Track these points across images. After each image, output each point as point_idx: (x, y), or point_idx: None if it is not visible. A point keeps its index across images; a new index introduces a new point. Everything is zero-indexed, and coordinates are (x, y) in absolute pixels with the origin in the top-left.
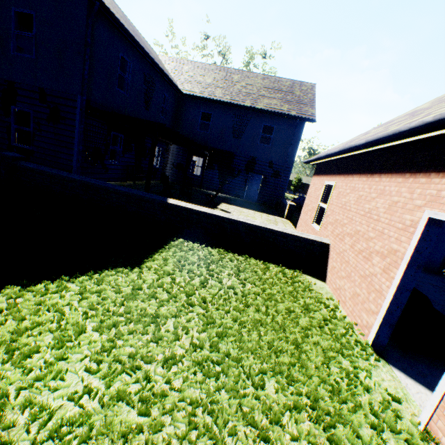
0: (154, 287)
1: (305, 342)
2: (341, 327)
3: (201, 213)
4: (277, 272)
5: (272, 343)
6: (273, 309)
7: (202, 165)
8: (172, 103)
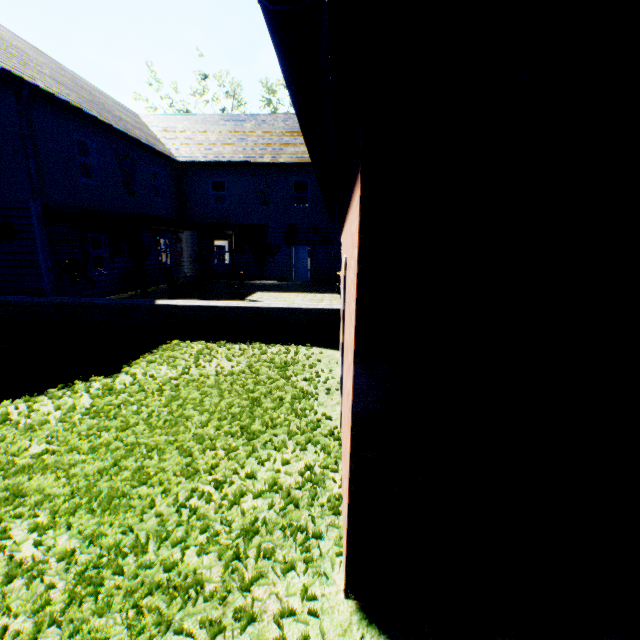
0: (126, 385)
1: (268, 397)
2: (320, 381)
3: (197, 307)
4: (281, 350)
5: (231, 402)
6: (251, 380)
7: (229, 249)
8: (169, 179)
